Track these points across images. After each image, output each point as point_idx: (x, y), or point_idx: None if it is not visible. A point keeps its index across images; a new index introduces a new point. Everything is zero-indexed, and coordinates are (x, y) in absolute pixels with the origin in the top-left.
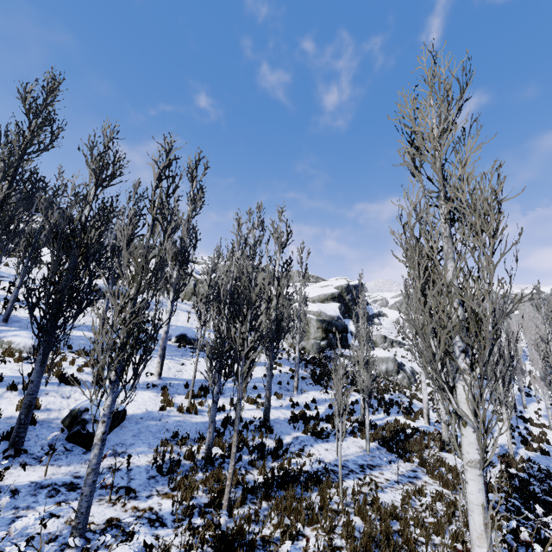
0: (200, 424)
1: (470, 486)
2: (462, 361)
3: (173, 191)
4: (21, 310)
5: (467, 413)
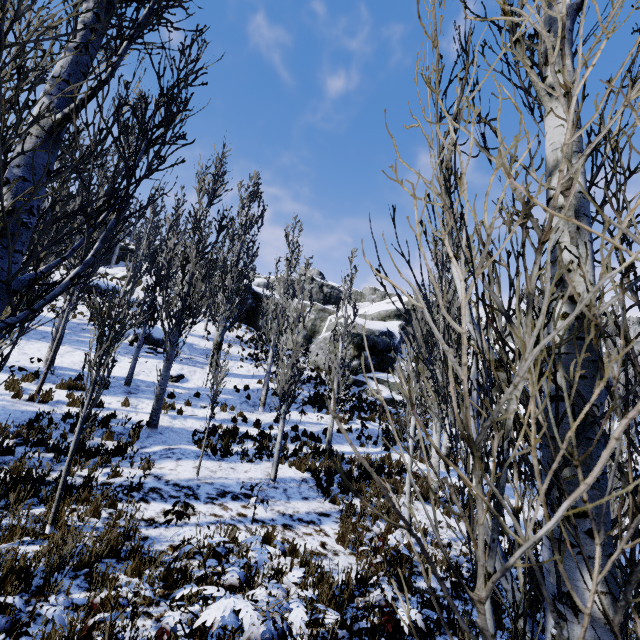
0: (29, 413)
1: None
2: None
3: None
4: None
5: None
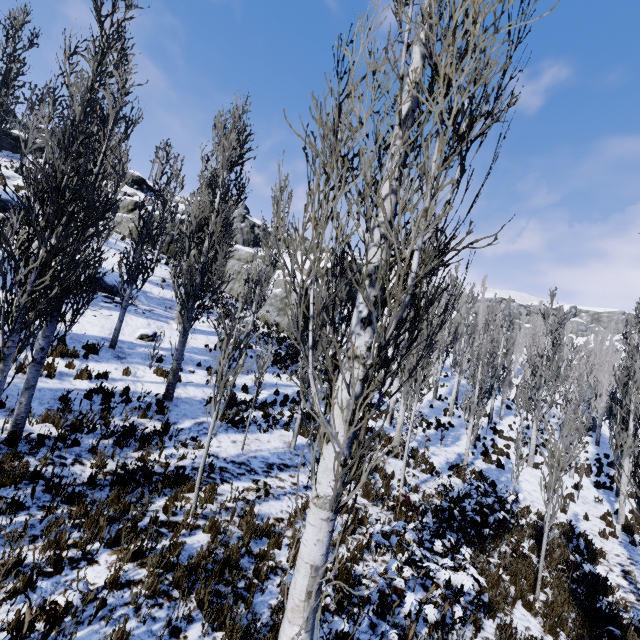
0: (46, 391)
1: (307, 534)
2: (358, 338)
3: None
4: None
5: (337, 422)
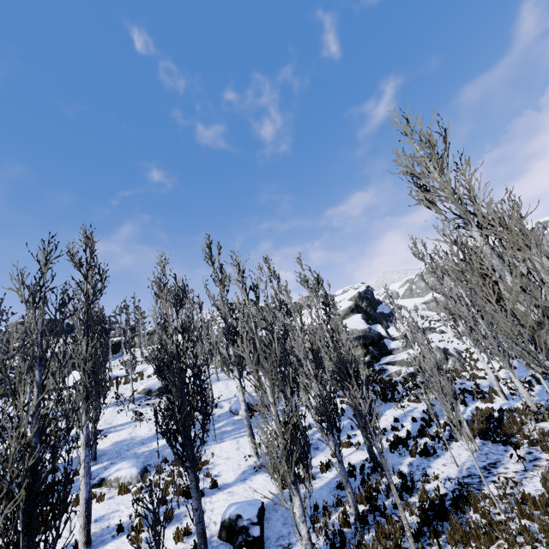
0: (325, 488)
1: None
2: None
3: (258, 298)
4: (99, 441)
5: None
